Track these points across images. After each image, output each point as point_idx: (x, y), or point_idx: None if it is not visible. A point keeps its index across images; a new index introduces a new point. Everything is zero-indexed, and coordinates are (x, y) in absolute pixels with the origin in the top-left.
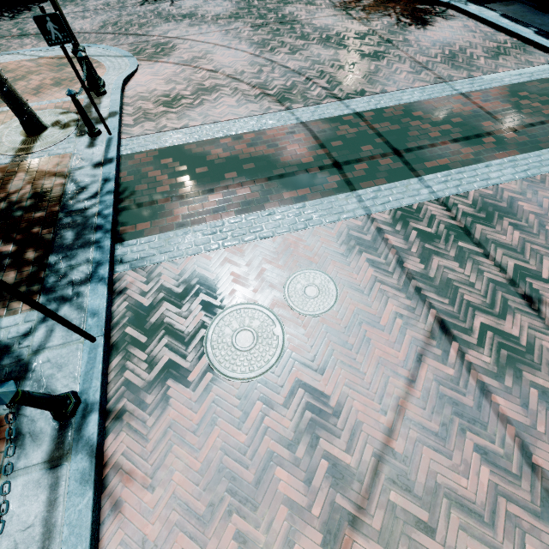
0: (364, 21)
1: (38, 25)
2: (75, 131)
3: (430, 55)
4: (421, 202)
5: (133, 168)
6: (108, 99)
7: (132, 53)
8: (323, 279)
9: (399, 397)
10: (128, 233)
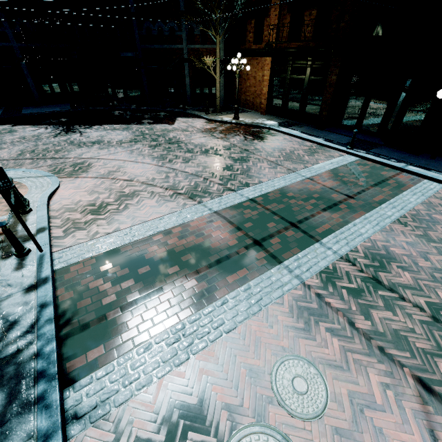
0: (225, 139)
1: None
2: None
3: (275, 156)
4: (332, 262)
5: (71, 282)
6: (34, 215)
7: (52, 173)
8: (303, 364)
9: None
10: (78, 369)
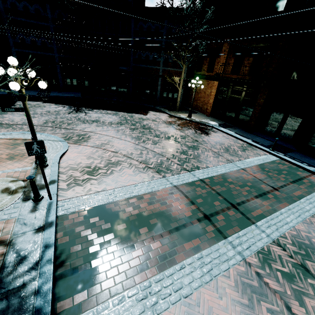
0: (182, 131)
1: (26, 146)
2: (21, 197)
3: (217, 148)
4: (267, 244)
5: (68, 228)
6: (49, 170)
7: (64, 139)
8: None
9: None
10: (65, 311)
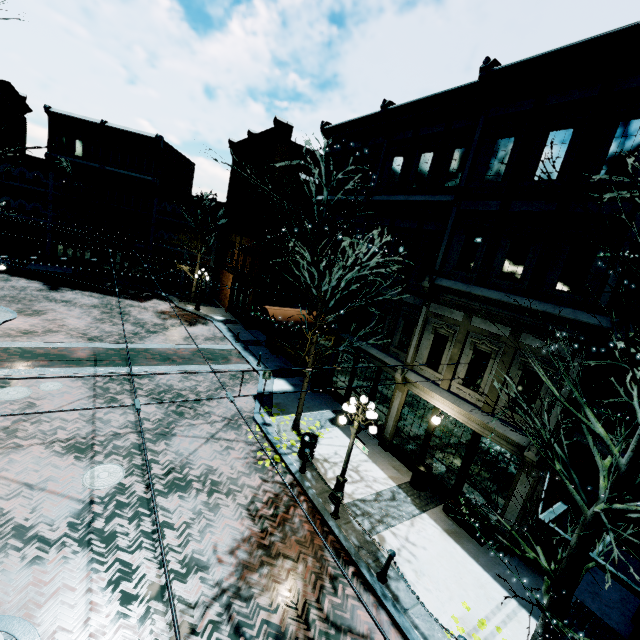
0: (165, 320)
1: None
2: None
3: (180, 335)
4: (121, 372)
5: None
6: None
7: (17, 311)
8: (59, 384)
9: (63, 405)
10: None
